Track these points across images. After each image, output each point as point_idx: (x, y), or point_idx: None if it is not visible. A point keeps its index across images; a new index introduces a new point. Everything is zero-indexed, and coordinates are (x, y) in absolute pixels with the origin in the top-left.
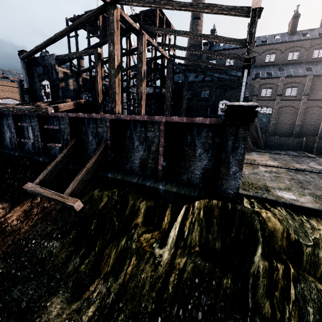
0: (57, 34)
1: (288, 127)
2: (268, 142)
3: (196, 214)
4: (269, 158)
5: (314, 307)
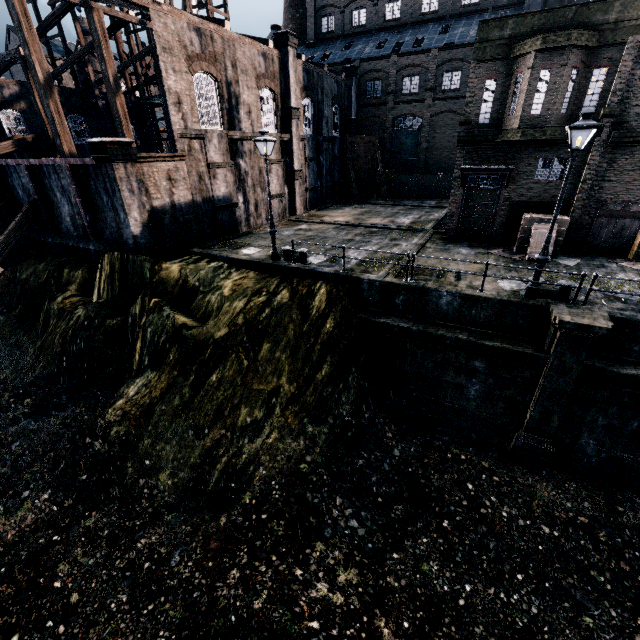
0: None
1: (449, 153)
2: (402, 186)
3: (106, 269)
4: (359, 212)
5: (154, 328)
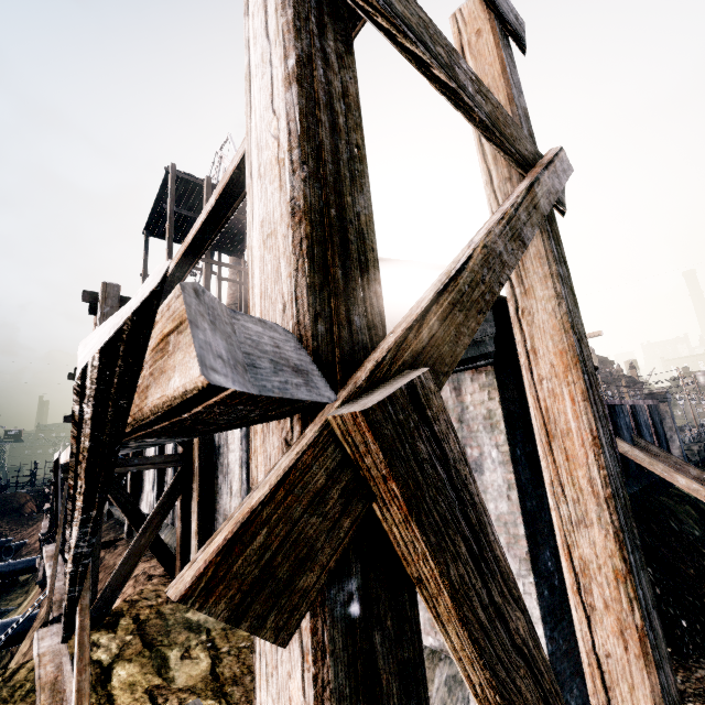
0: None
1: None
2: None
3: None
4: None
5: None
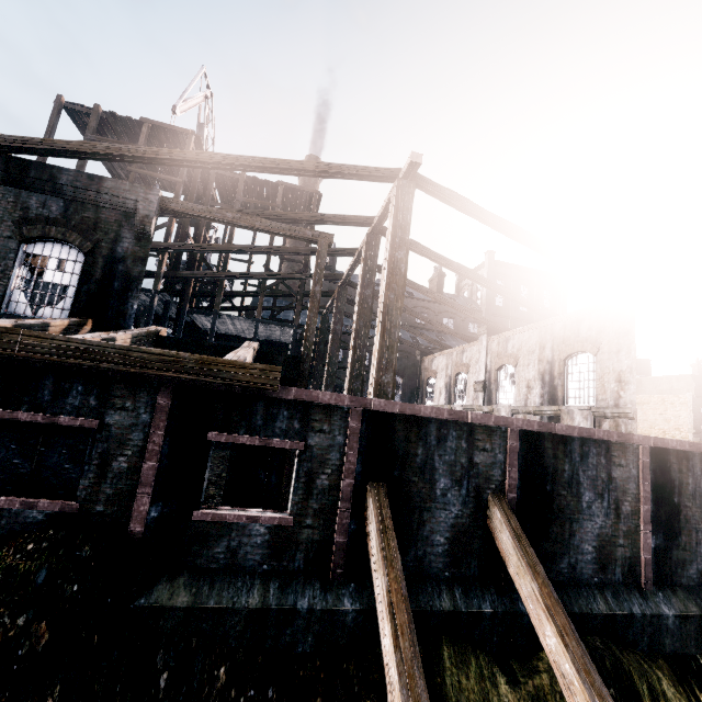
0: (209, 156)
1: None
2: None
3: None
4: None
5: None
